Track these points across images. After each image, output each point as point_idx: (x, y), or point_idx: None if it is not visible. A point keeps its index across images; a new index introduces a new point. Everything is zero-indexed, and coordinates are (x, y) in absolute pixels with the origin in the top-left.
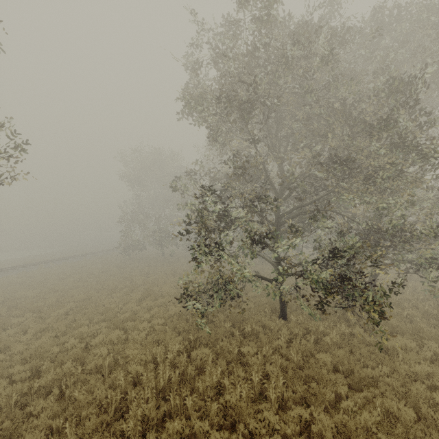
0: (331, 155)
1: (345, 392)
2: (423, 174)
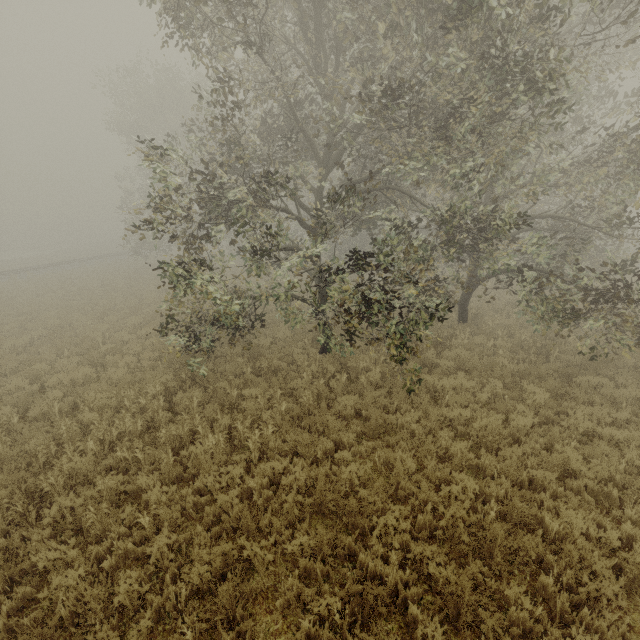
0: (390, 81)
1: (351, 440)
2: (534, 123)
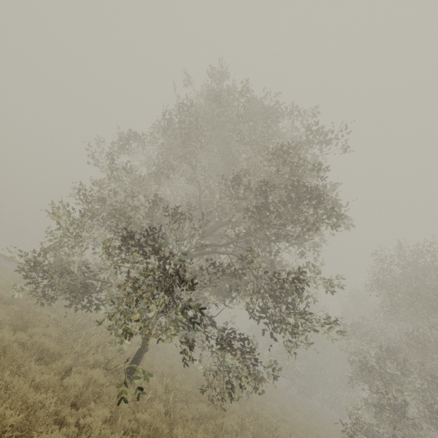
0: None
1: None
2: None
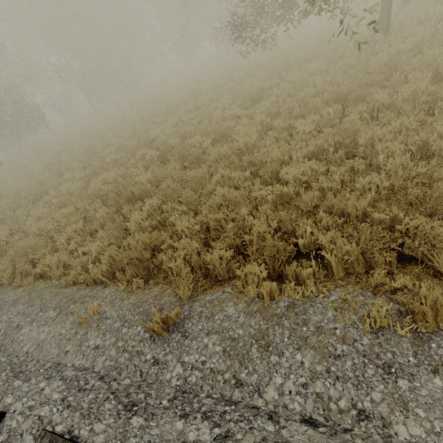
0: None
1: None
2: None
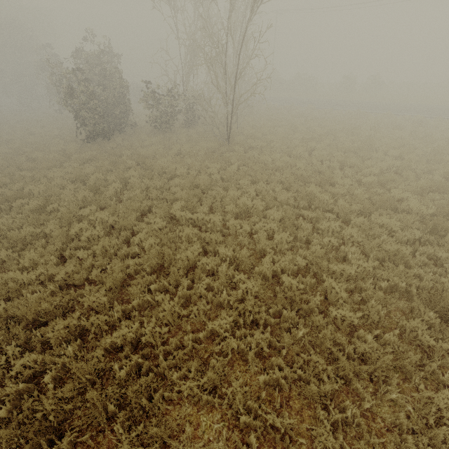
0: None
1: None
2: None
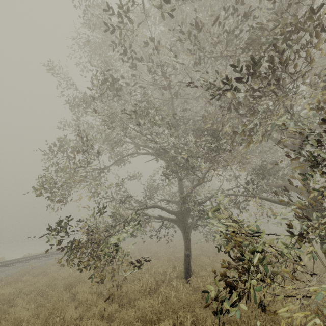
0: None
1: None
2: None
